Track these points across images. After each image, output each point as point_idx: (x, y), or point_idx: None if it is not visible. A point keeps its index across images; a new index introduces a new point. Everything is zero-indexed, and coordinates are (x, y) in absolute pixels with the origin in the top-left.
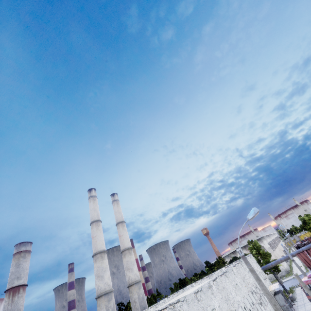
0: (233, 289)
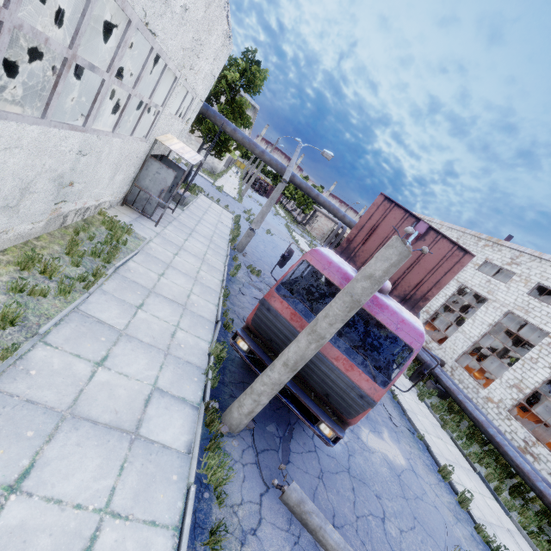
0: None
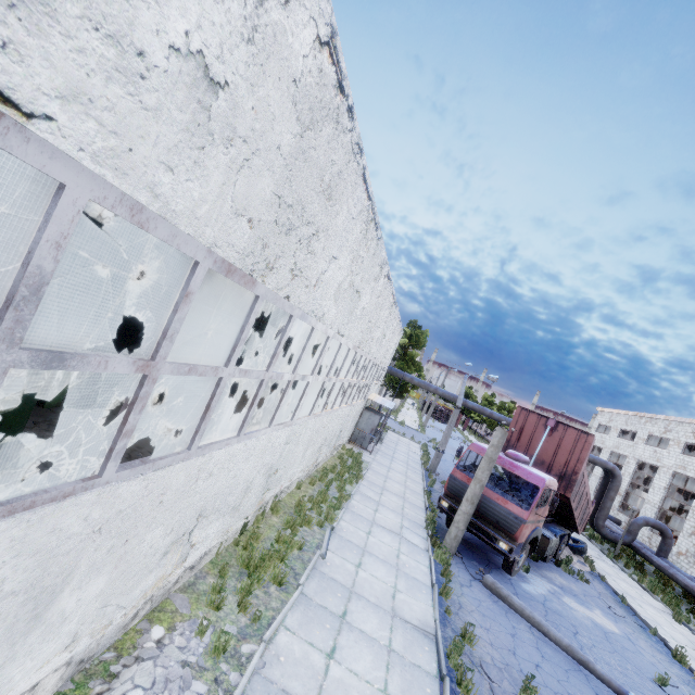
0: (344, 276)
